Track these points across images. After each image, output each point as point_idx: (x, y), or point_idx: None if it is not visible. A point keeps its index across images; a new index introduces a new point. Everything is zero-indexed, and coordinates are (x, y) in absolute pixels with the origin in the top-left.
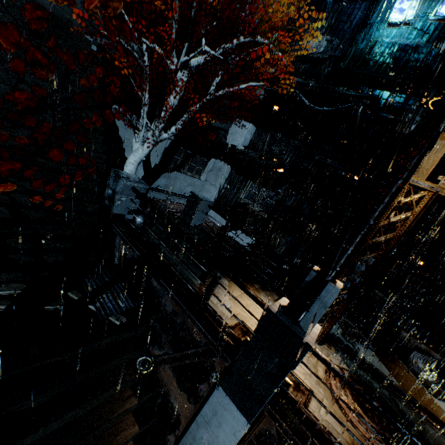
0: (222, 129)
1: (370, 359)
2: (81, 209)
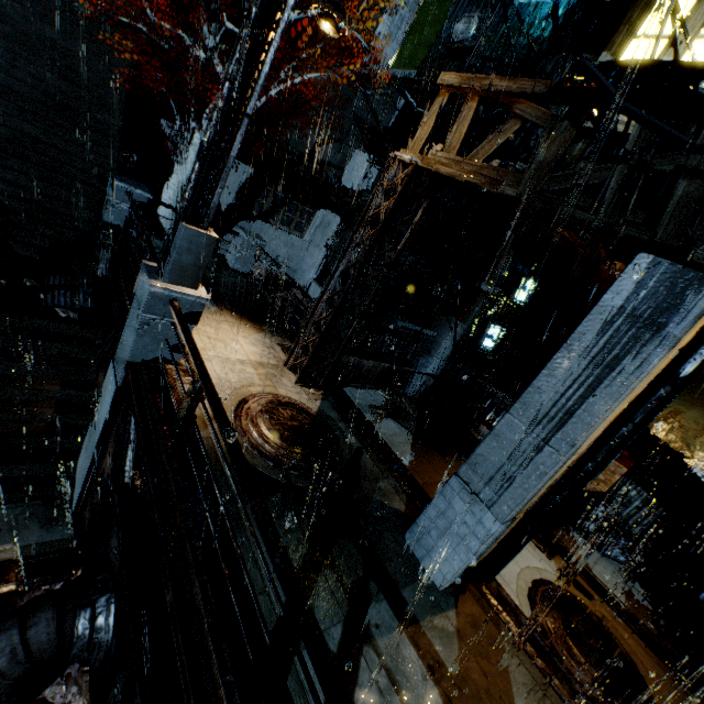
0: (332, 165)
1: (389, 433)
2: (73, 214)
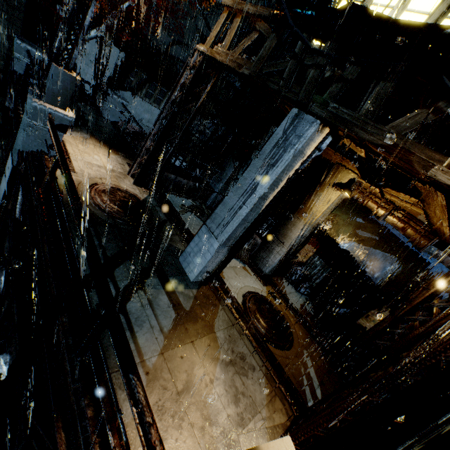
0: (180, 60)
1: (188, 219)
2: None
